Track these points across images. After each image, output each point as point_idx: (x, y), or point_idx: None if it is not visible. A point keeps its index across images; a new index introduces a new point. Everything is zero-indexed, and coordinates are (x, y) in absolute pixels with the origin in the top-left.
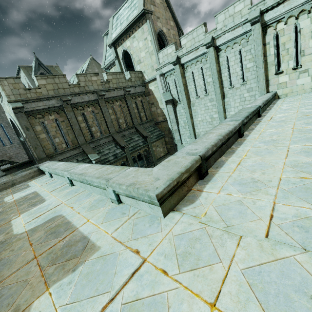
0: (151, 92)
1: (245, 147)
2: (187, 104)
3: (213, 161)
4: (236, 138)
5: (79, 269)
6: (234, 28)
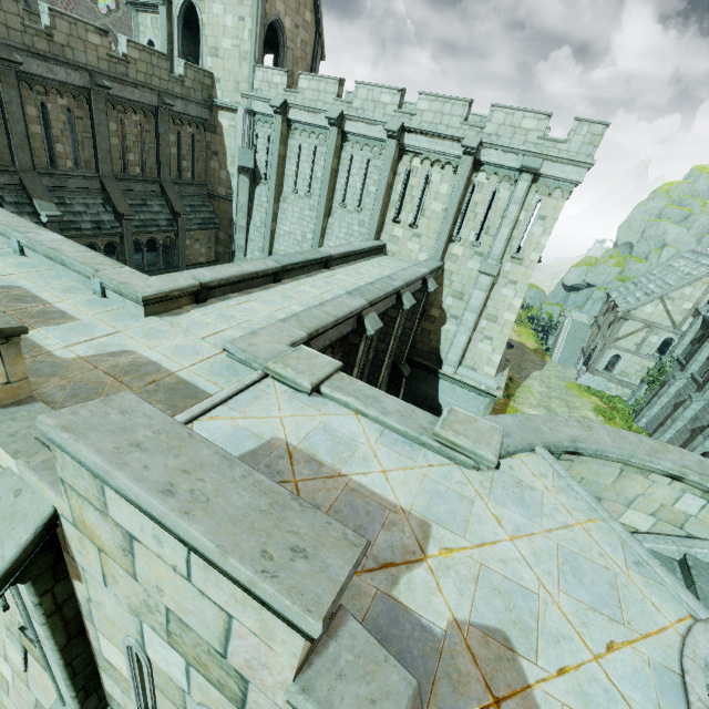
0: (221, 130)
1: (265, 293)
2: (276, 193)
3: (221, 293)
4: (269, 282)
5: (63, 325)
6: (372, 123)
